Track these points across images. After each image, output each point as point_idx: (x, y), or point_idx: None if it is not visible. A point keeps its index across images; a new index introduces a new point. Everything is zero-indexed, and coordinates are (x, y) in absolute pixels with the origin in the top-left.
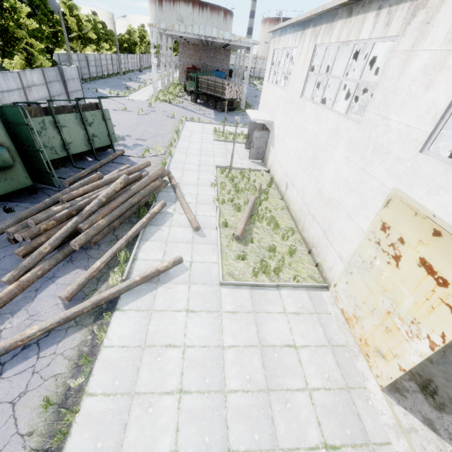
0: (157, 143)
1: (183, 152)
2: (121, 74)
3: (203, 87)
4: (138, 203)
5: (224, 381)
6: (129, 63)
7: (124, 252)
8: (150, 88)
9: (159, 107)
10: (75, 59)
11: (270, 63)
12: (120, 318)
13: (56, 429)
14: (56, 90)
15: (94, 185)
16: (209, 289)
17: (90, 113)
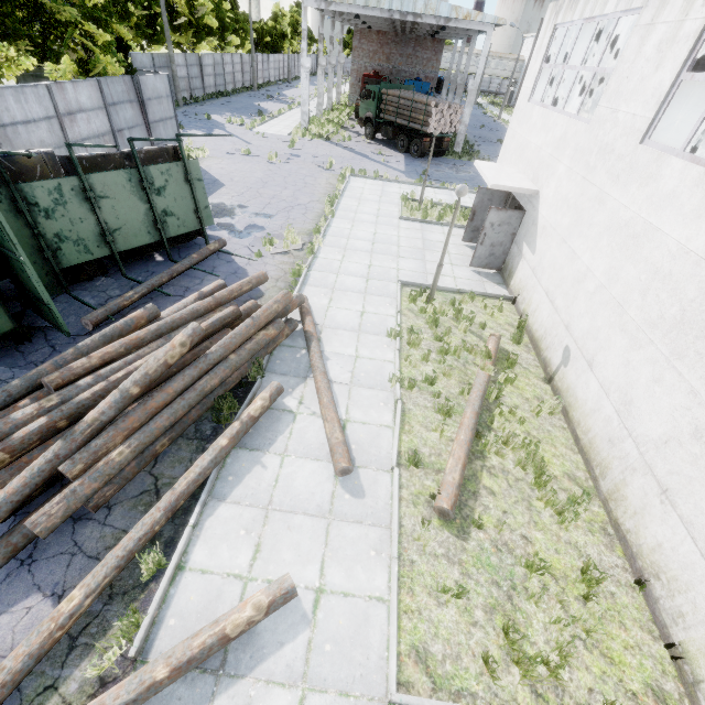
0: (289, 225)
1: (339, 245)
2: (256, 88)
3: (388, 112)
4: (223, 383)
5: None
6: (270, 70)
7: (161, 538)
8: (299, 113)
9: (308, 148)
10: (180, 63)
11: (539, 59)
12: None
13: None
14: (127, 118)
15: (131, 341)
16: None
17: (159, 168)
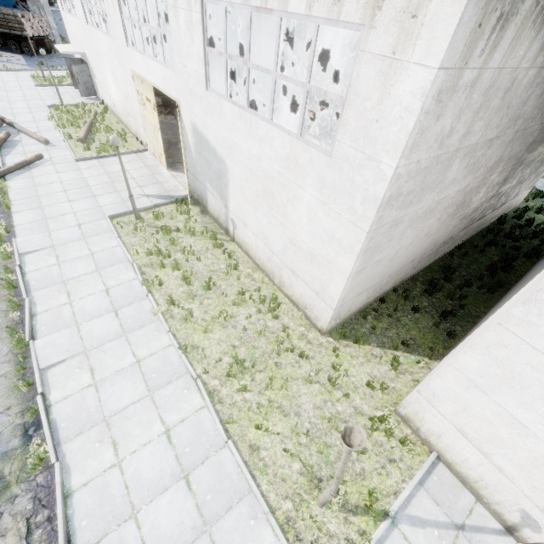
0: None
1: (5, 100)
2: None
3: None
4: None
5: (88, 184)
6: None
7: None
8: None
9: None
10: None
11: None
12: (13, 182)
13: (3, 209)
14: None
15: None
16: (69, 164)
17: None
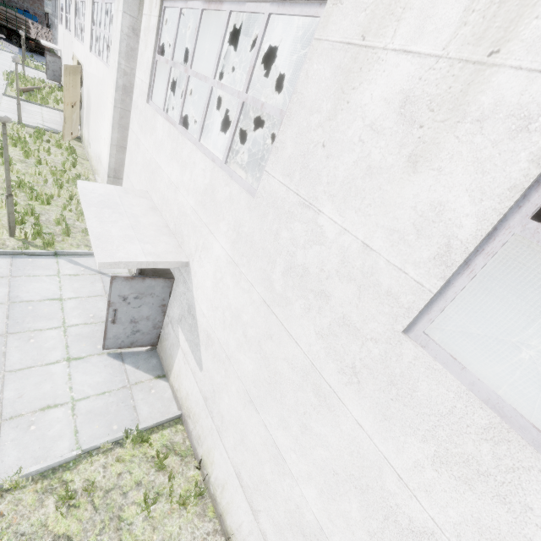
0: None
1: None
2: None
3: (0, 19)
4: None
5: None
6: None
7: None
8: None
9: None
10: None
11: (59, 9)
12: None
13: None
14: None
15: None
16: None
17: None
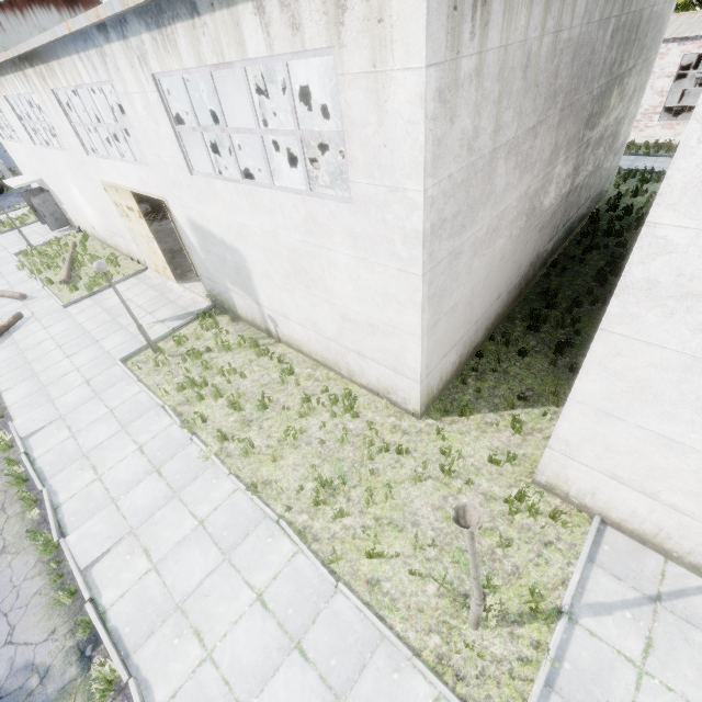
0: None
1: None
2: None
3: None
4: None
5: (86, 331)
6: None
7: None
8: None
9: None
10: None
11: None
12: None
13: None
14: None
15: None
16: (57, 314)
17: None
